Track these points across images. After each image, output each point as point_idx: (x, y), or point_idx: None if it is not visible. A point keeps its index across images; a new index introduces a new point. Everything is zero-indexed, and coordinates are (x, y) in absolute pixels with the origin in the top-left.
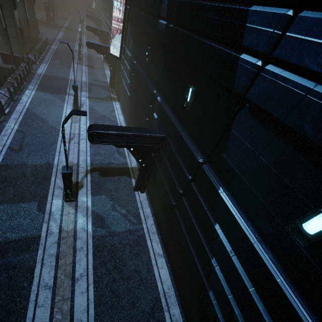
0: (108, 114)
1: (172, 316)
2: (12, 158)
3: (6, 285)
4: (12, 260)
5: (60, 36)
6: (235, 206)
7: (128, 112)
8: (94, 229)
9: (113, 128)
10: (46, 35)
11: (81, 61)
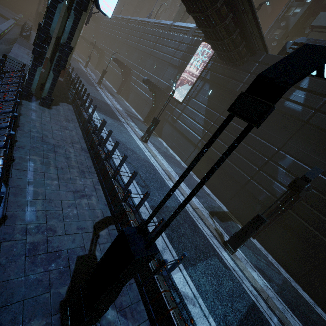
0: (167, 151)
1: None
2: (151, 197)
3: None
4: None
5: None
6: None
7: (193, 154)
8: (269, 284)
9: None
10: None
11: (100, 85)
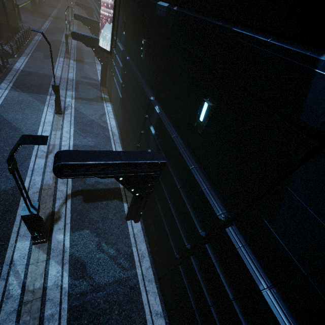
0: (97, 119)
1: None
2: None
3: None
4: None
5: (46, 26)
6: None
7: (120, 117)
8: (71, 283)
9: (92, 154)
10: (29, 24)
11: (68, 54)
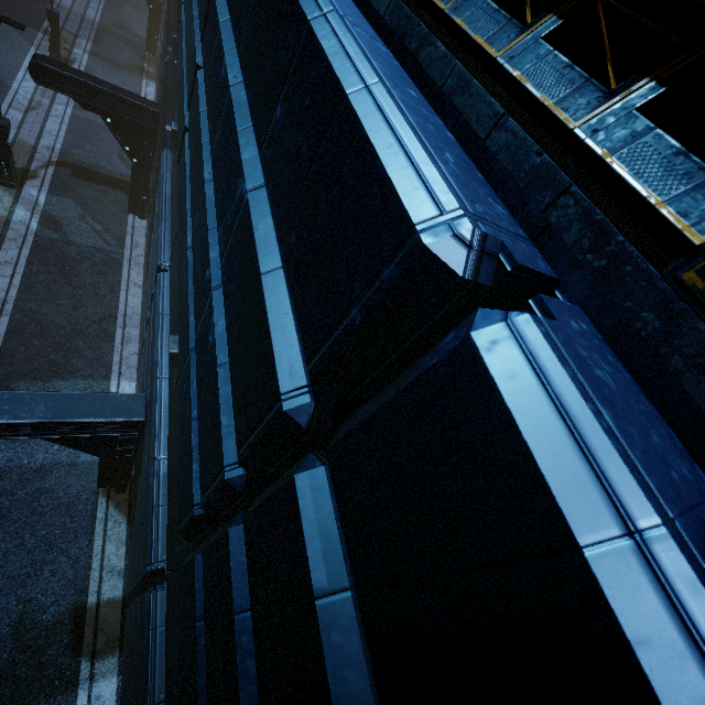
0: None
1: (127, 334)
2: None
3: None
4: None
5: None
6: (168, 162)
7: None
8: (41, 229)
9: (73, 70)
10: None
11: None
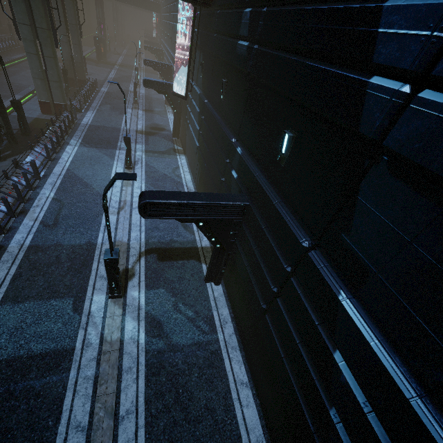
0: (170, 173)
1: None
2: (44, 236)
3: (24, 421)
4: (35, 384)
5: (112, 76)
6: (369, 324)
7: (197, 170)
8: (148, 340)
9: (174, 195)
10: (95, 75)
11: (137, 104)
